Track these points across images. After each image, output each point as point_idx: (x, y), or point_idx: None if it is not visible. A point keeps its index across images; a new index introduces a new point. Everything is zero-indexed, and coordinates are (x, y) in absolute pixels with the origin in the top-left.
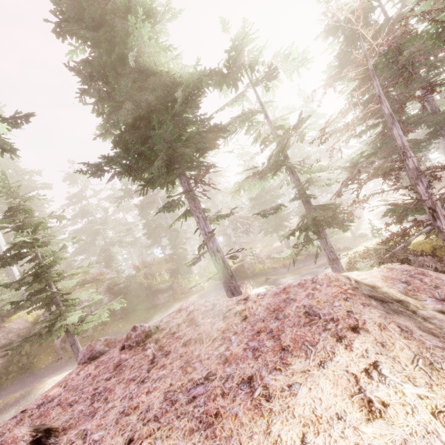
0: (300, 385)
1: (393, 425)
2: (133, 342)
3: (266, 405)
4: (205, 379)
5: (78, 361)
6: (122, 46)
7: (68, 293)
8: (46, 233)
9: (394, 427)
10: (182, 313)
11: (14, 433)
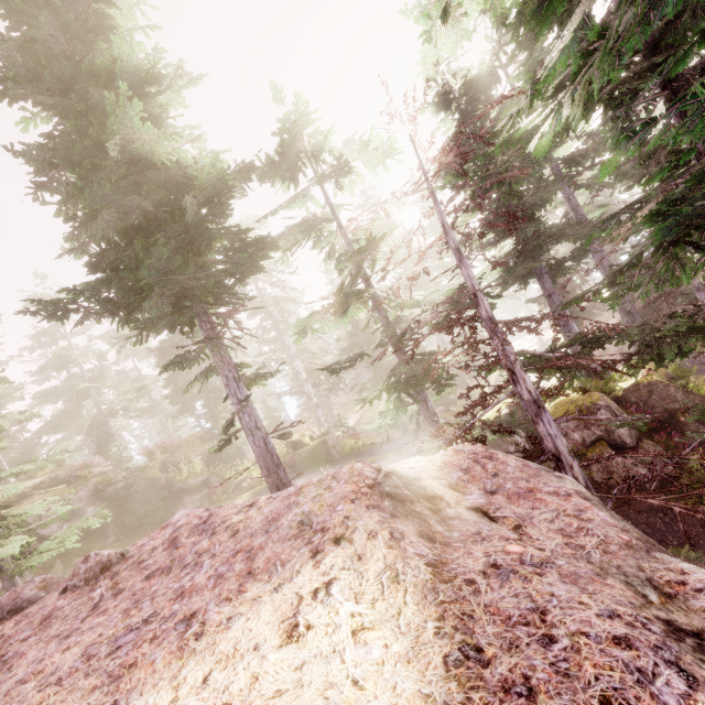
0: (240, 616)
1: (303, 649)
2: (80, 580)
3: (192, 645)
4: (144, 622)
5: None
6: (99, 130)
7: (7, 506)
8: None
9: (302, 651)
10: (167, 531)
11: None
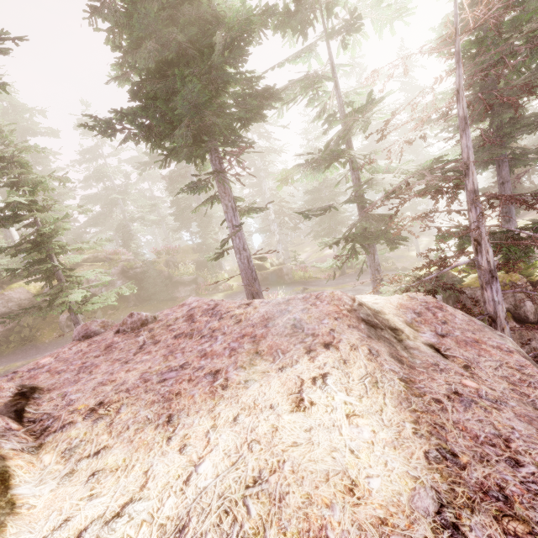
0: (255, 382)
1: (309, 418)
2: (128, 328)
3: (220, 392)
4: (180, 367)
5: (73, 337)
6: None
7: (72, 269)
8: (48, 196)
9: (309, 419)
10: (184, 308)
11: (1, 385)
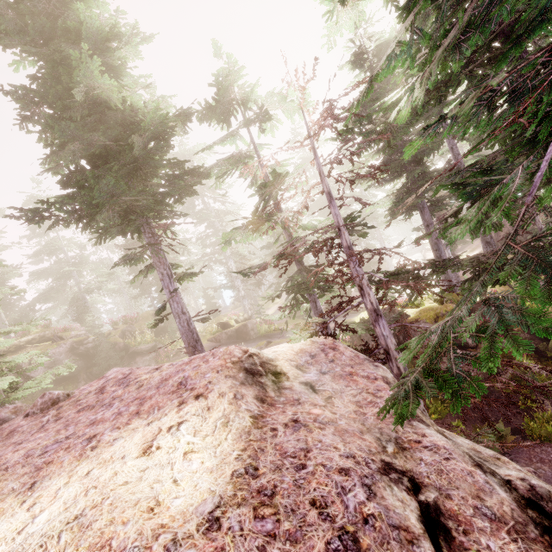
0: (122, 438)
1: (150, 460)
2: (37, 409)
3: (88, 453)
4: (66, 438)
5: None
6: (68, 78)
7: (0, 355)
8: None
9: (149, 461)
10: (101, 381)
11: None
